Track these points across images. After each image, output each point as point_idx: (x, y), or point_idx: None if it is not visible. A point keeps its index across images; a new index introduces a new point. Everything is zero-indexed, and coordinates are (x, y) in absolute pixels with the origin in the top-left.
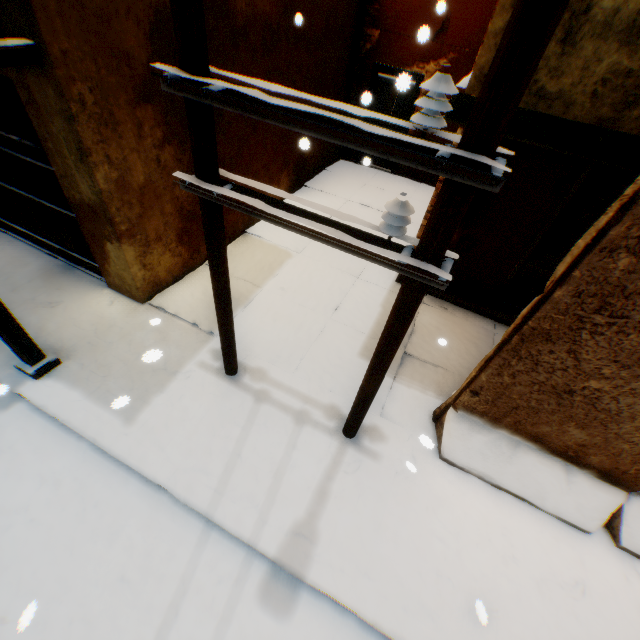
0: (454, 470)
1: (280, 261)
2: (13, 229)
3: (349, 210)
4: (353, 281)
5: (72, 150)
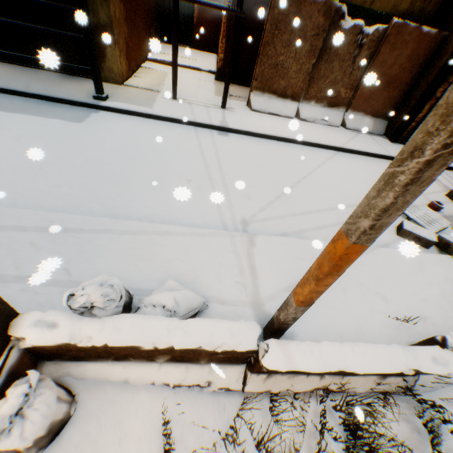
0: (257, 112)
1: (165, 75)
2: (26, 62)
3: (181, 60)
4: (199, 80)
5: None
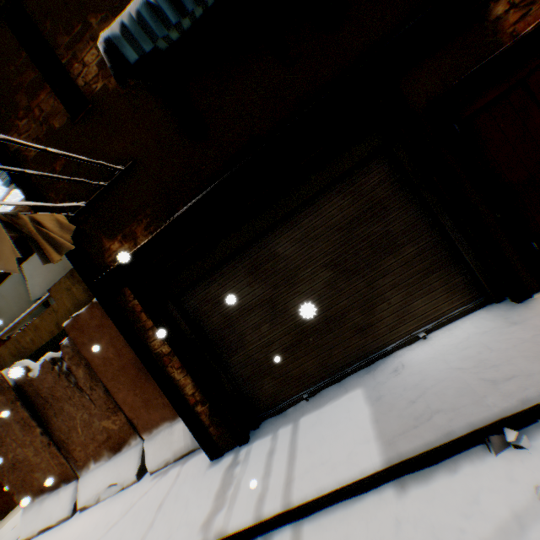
0: None
1: None
2: None
3: None
4: None
5: None
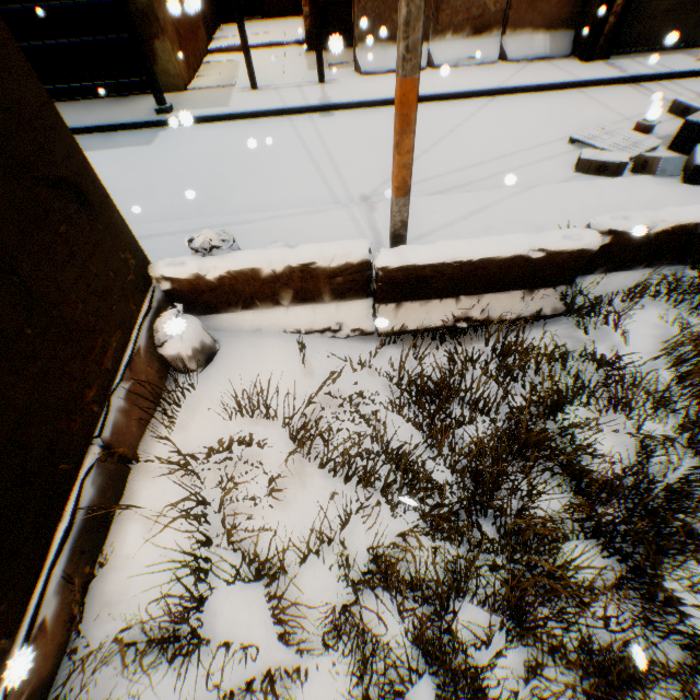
0: (370, 77)
1: (236, 65)
2: (67, 95)
3: (254, 39)
4: (283, 59)
5: None
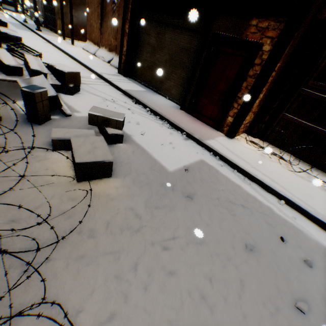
0: (83, 50)
1: None
2: (50, 29)
3: None
4: None
5: (57, 2)
